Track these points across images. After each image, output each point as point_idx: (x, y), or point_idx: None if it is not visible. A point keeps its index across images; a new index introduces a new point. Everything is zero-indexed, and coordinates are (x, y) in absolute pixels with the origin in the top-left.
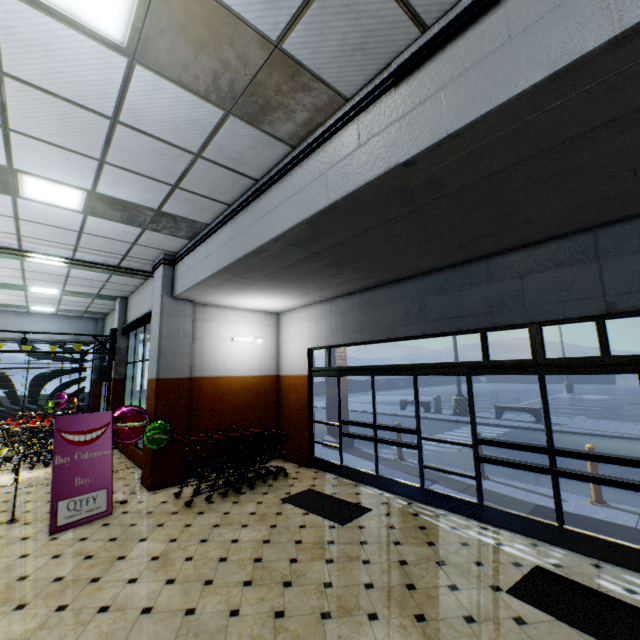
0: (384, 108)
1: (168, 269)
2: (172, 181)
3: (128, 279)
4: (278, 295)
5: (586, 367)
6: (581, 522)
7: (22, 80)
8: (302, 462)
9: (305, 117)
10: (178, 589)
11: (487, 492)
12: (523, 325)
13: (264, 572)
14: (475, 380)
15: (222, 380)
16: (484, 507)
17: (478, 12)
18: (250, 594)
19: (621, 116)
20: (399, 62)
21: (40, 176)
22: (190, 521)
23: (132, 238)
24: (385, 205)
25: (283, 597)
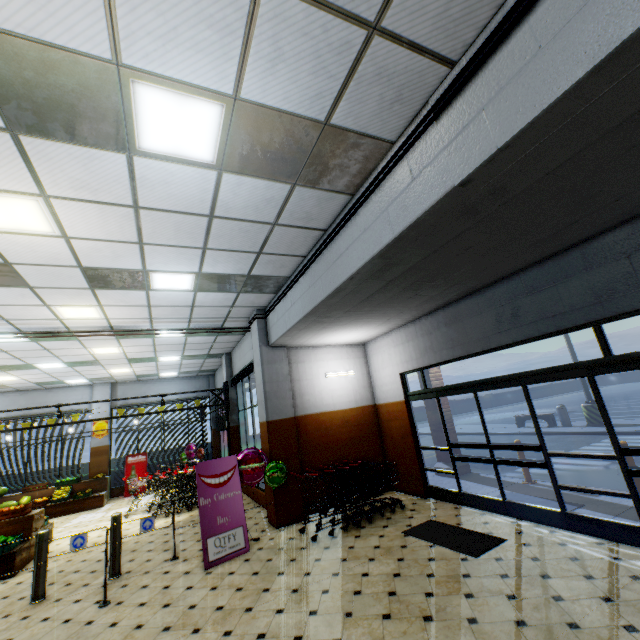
0: (429, 141)
1: (261, 322)
2: (256, 249)
3: (230, 337)
4: (361, 327)
5: None
6: None
7: (150, 208)
8: (417, 492)
9: (358, 168)
10: (321, 620)
11: None
12: None
13: (401, 606)
14: (609, 381)
15: (323, 416)
16: None
17: (502, 36)
18: (391, 627)
19: None
20: (435, 98)
21: (163, 271)
22: (318, 555)
23: (230, 302)
24: (450, 224)
25: (426, 631)
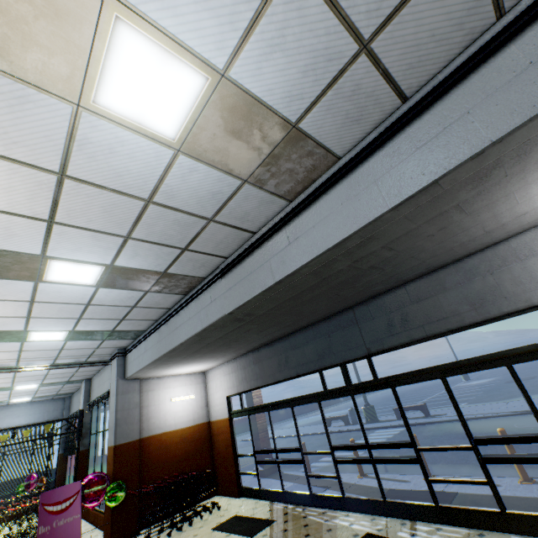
0: (218, 286)
1: (121, 359)
2: (120, 318)
3: (92, 367)
4: (198, 363)
5: (369, 387)
6: (410, 495)
7: (43, 301)
8: (233, 494)
9: (187, 285)
10: None
11: (361, 487)
12: (337, 365)
13: None
14: None
15: (165, 435)
16: (346, 498)
17: (241, 259)
18: None
19: (305, 289)
20: (221, 267)
21: (42, 330)
22: None
23: (96, 345)
24: (232, 323)
25: None
